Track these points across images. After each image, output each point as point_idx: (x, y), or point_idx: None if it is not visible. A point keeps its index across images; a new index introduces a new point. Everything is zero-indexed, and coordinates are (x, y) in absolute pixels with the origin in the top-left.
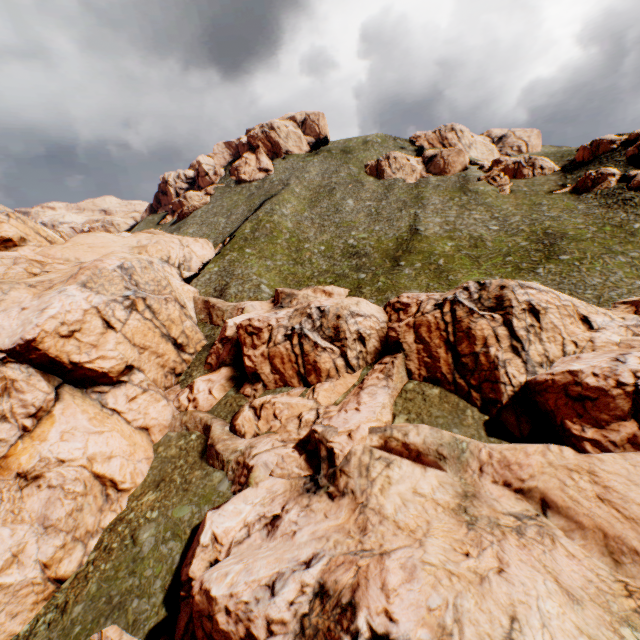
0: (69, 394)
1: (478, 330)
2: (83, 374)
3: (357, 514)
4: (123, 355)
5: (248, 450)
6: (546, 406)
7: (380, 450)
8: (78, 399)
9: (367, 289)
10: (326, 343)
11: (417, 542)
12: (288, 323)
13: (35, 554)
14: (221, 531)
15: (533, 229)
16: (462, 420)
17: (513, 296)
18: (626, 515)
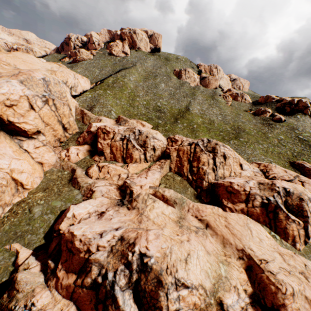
0: (3, 136)
1: (202, 158)
2: (13, 128)
3: (138, 216)
4: (37, 125)
5: (93, 184)
6: (218, 192)
7: (152, 195)
8: (8, 140)
9: (161, 128)
10: (138, 147)
11: (161, 228)
12: (123, 133)
13: None
14: (77, 213)
15: (234, 124)
16: (186, 191)
17: (219, 149)
18: (232, 232)
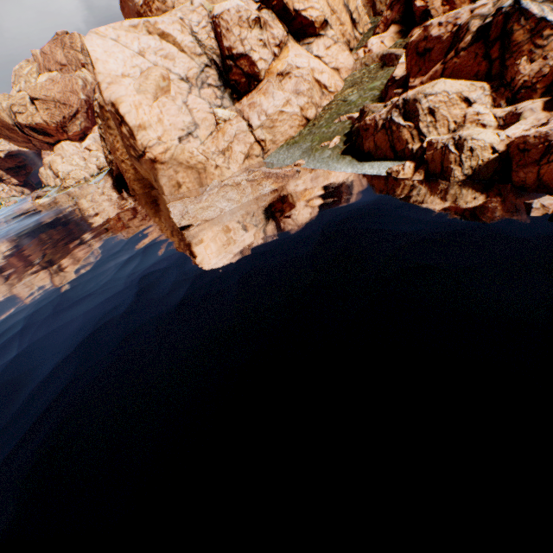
0: (291, 41)
1: None
2: (299, 24)
3: None
4: (322, 10)
5: None
6: None
7: None
8: (297, 45)
9: None
10: None
11: None
12: None
13: (296, 103)
14: None
15: None
16: None
17: None
18: None
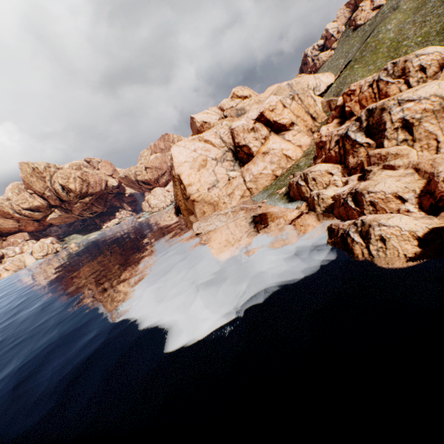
0: (273, 135)
1: None
2: (277, 126)
3: None
4: (290, 118)
5: None
6: None
7: None
8: (275, 136)
9: None
10: (394, 80)
11: None
12: (371, 80)
13: (269, 168)
14: None
15: None
16: None
17: None
18: None
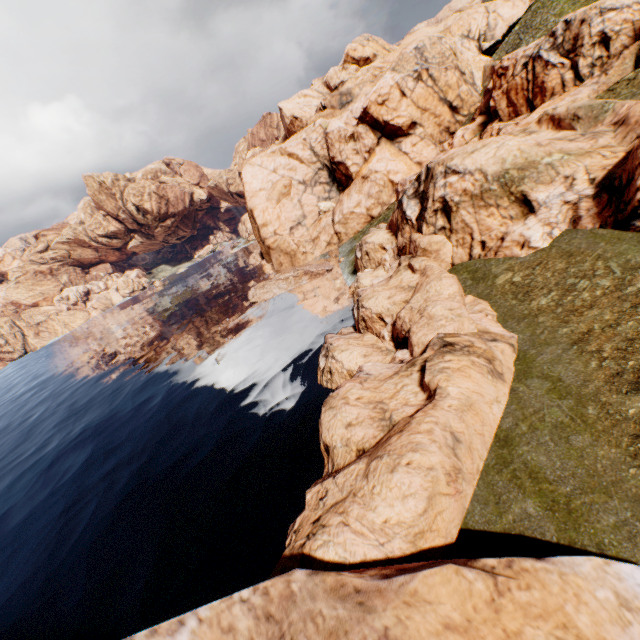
0: (383, 143)
1: None
2: (389, 130)
3: None
4: (410, 115)
5: None
6: None
7: (534, 129)
8: (387, 146)
9: None
10: (559, 60)
11: None
12: (531, 52)
13: (364, 205)
14: None
15: None
16: None
17: None
18: None
